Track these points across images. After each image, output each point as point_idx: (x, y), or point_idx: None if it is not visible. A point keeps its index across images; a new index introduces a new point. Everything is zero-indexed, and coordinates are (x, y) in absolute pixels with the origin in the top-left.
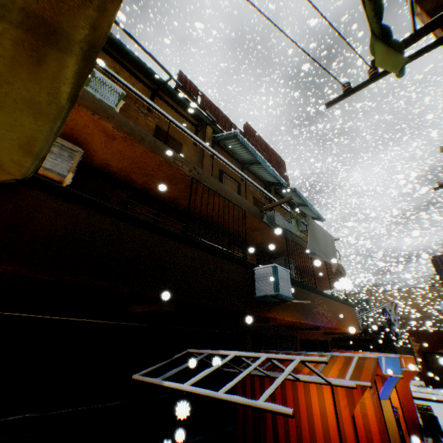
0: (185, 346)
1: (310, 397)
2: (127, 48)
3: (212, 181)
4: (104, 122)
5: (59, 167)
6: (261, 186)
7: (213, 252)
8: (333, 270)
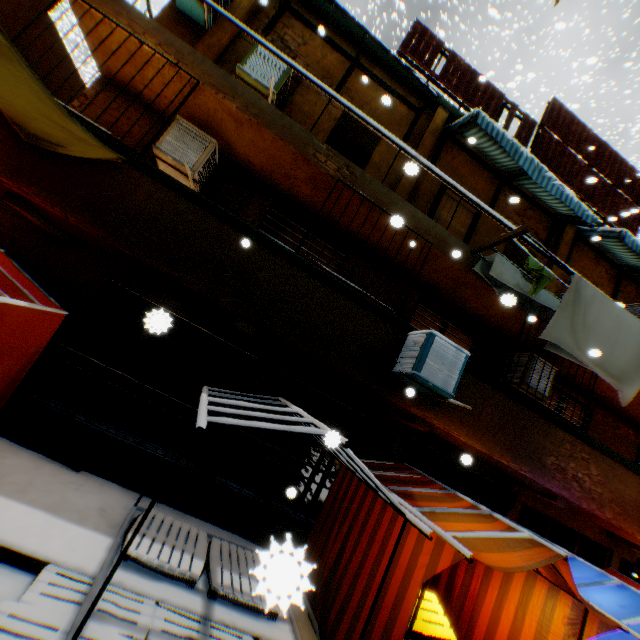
0: (295, 402)
1: (392, 530)
2: (325, 4)
3: (375, 189)
4: (227, 102)
5: (187, 158)
6: (542, 223)
7: (334, 286)
8: (619, 400)
